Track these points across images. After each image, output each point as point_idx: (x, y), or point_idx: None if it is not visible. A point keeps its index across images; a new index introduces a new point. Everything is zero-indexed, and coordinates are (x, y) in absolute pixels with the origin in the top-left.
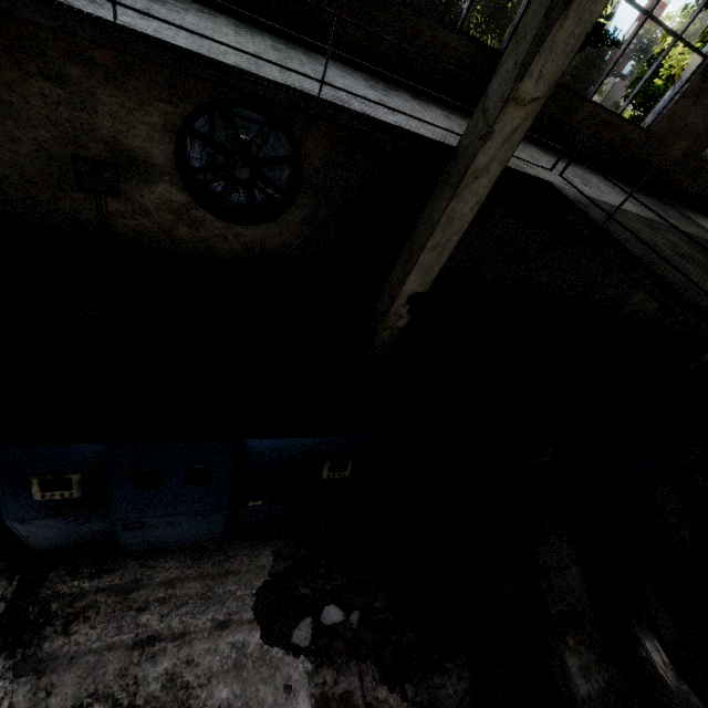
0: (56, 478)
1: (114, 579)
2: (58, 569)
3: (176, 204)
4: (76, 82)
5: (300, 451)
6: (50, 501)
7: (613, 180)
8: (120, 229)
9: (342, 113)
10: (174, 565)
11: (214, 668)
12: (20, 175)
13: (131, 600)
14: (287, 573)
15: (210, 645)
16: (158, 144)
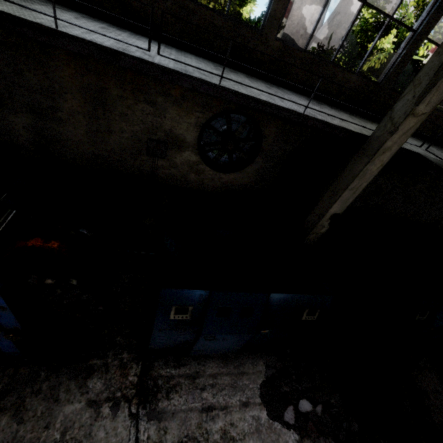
0: (182, 307)
1: (186, 370)
2: (158, 361)
3: (192, 162)
4: (160, 104)
5: (294, 302)
6: (175, 320)
7: (442, 149)
8: (160, 174)
9: (312, 120)
10: (214, 365)
11: (245, 430)
12: (120, 148)
13: (196, 383)
14: (274, 377)
15: (241, 415)
16: (190, 132)
